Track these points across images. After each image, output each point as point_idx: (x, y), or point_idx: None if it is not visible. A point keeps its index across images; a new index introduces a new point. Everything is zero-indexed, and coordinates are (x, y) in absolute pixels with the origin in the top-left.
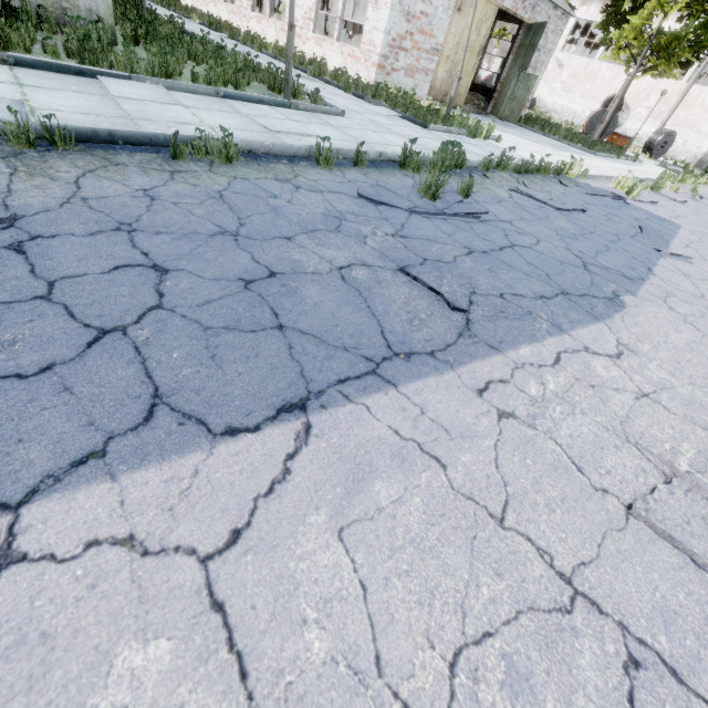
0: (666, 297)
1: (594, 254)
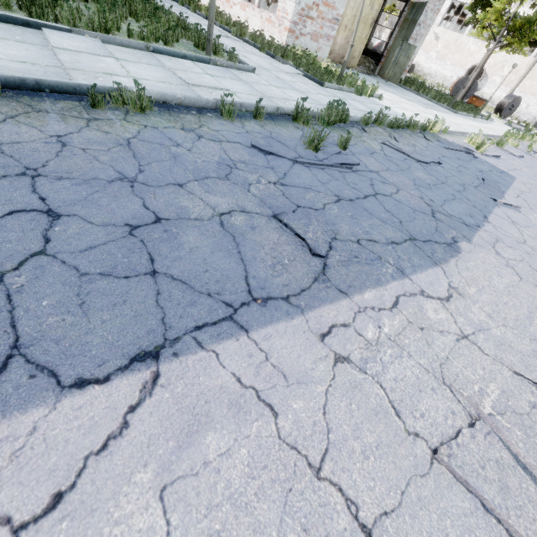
0: (495, 242)
1: (442, 203)
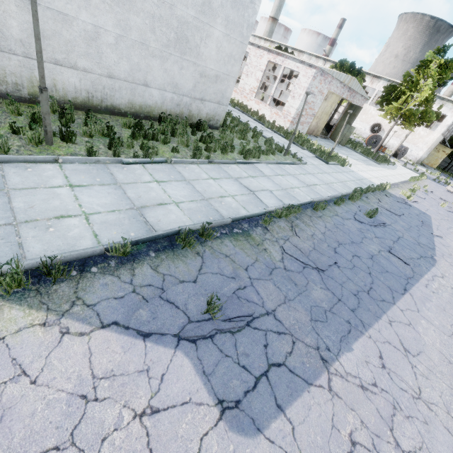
0: (443, 255)
1: (418, 238)
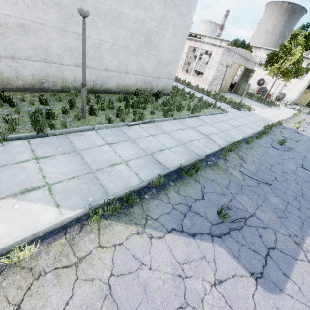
0: None
1: None
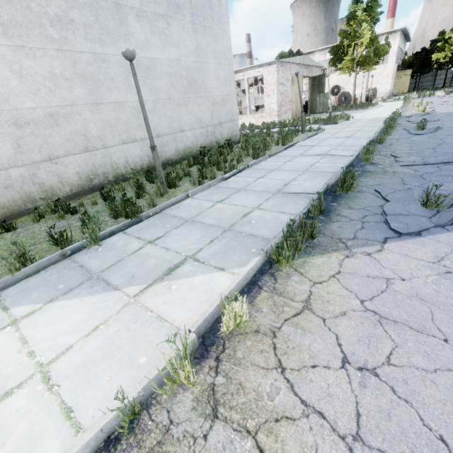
0: None
1: None
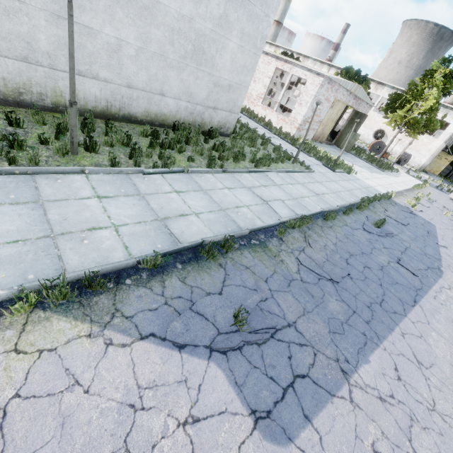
0: (449, 266)
1: (424, 249)
